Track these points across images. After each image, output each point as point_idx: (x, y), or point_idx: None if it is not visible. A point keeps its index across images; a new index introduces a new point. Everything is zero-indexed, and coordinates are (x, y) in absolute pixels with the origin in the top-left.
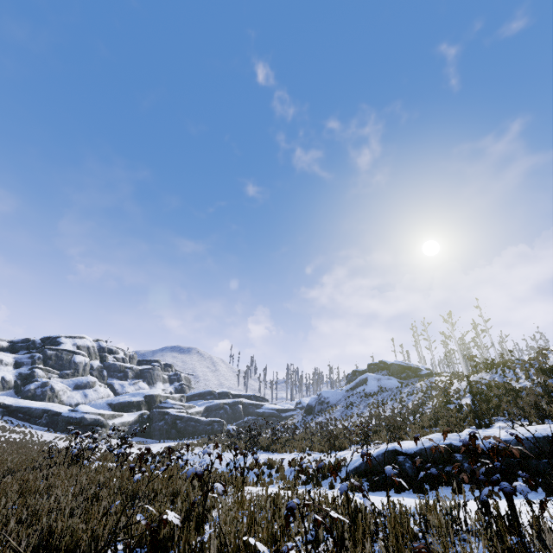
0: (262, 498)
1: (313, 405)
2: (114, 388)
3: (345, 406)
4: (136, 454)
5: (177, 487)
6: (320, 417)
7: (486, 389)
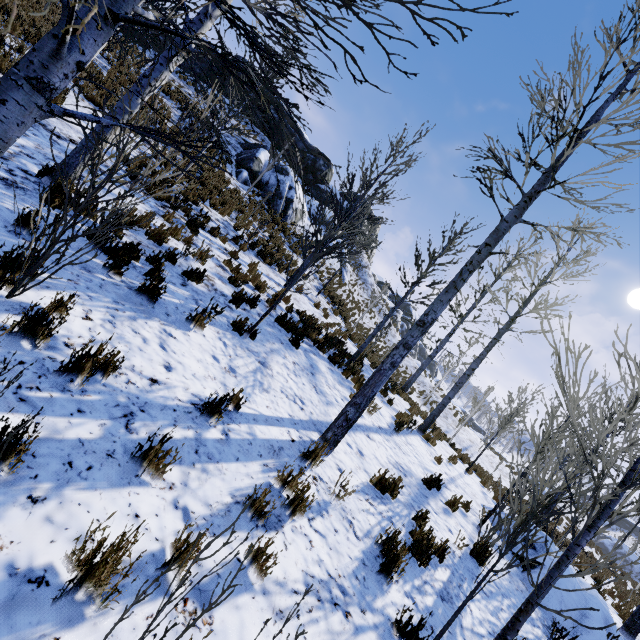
0: None
1: (609, 549)
2: None
3: None
4: None
5: None
6: None
7: None
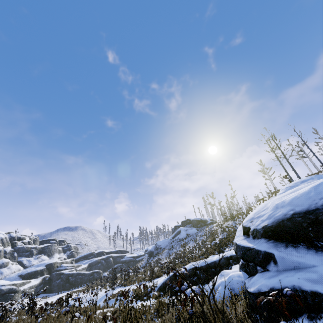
0: (101, 314)
1: (153, 251)
2: (23, 263)
3: (169, 249)
4: (39, 307)
5: (61, 319)
6: (156, 258)
7: (228, 230)
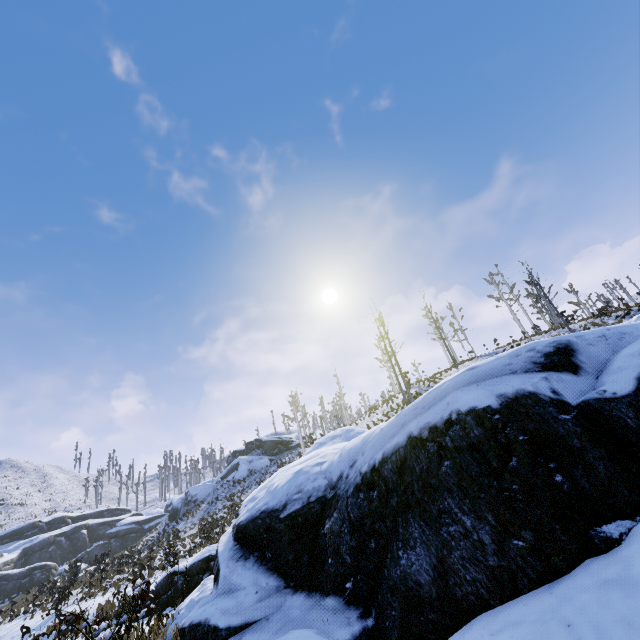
0: None
1: (179, 508)
2: None
3: (210, 502)
4: None
5: None
6: (182, 523)
7: None
